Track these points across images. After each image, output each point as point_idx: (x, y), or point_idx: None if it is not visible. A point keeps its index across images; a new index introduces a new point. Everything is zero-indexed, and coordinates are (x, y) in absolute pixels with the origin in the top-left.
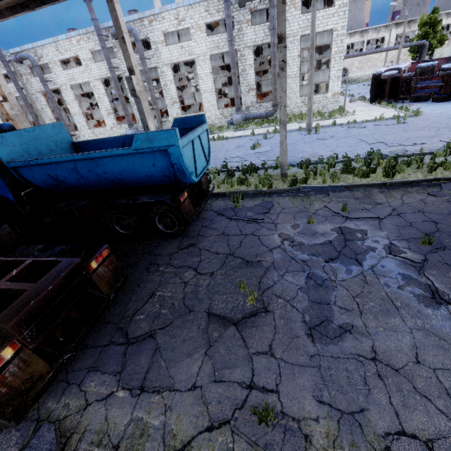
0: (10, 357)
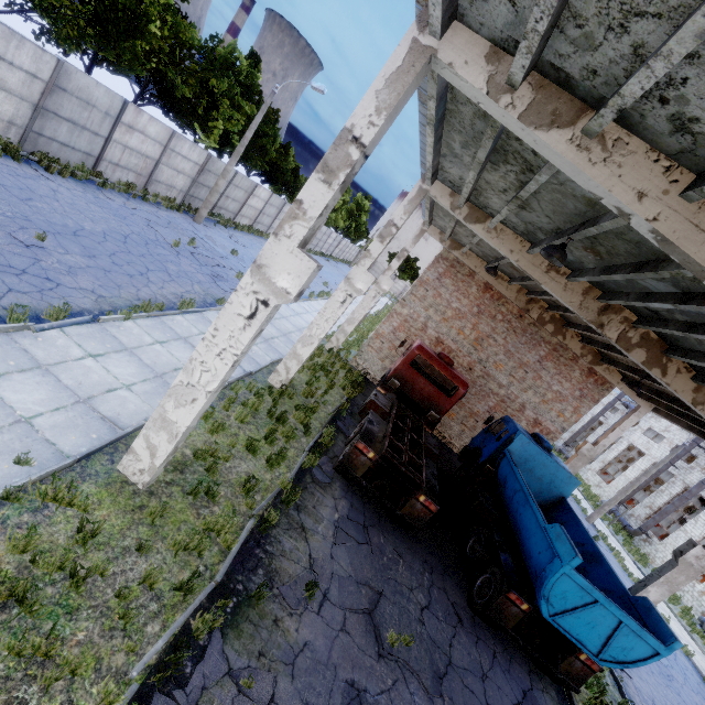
0: (369, 456)
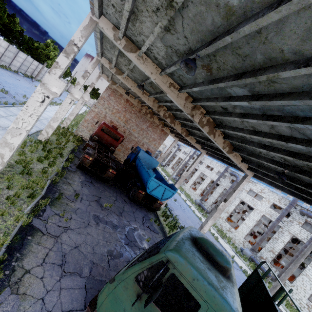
0: (90, 159)
